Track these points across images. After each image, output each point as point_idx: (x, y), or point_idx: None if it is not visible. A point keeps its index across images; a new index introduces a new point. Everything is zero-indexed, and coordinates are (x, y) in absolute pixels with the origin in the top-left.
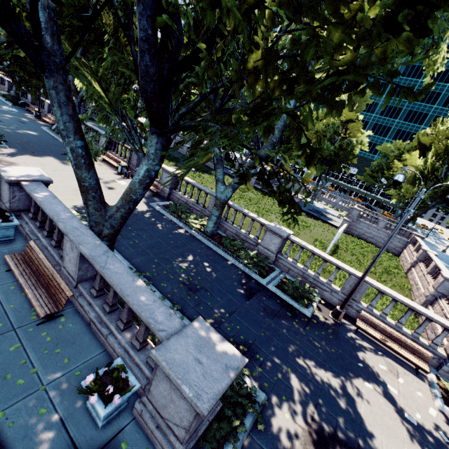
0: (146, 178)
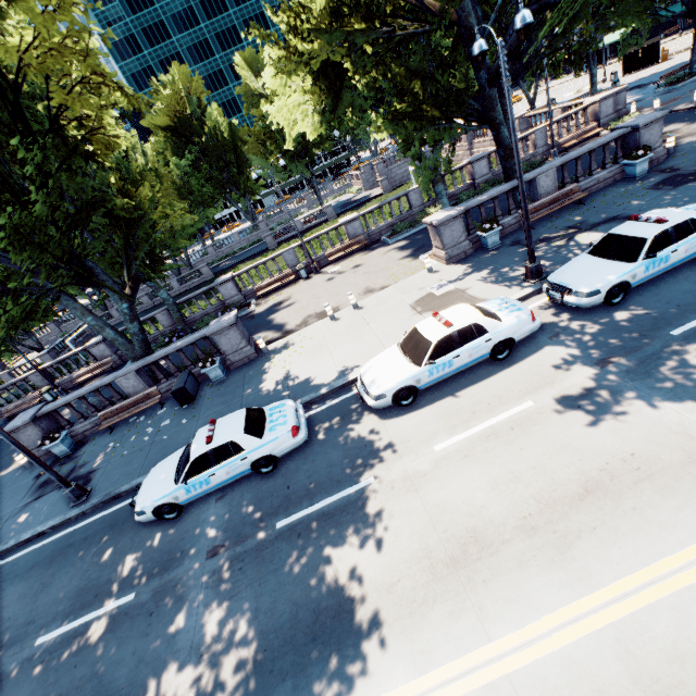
0: None
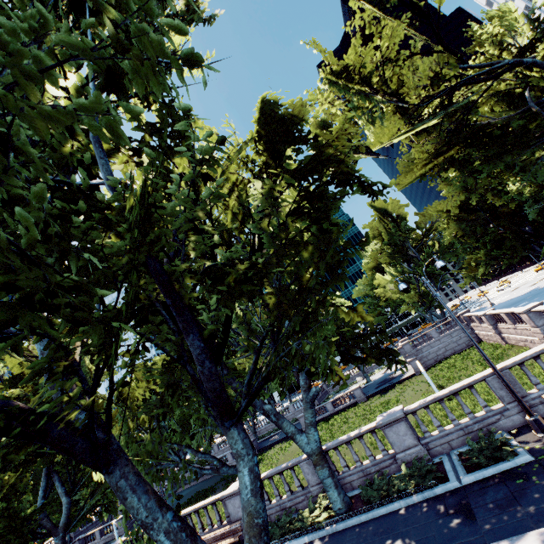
0: (255, 482)
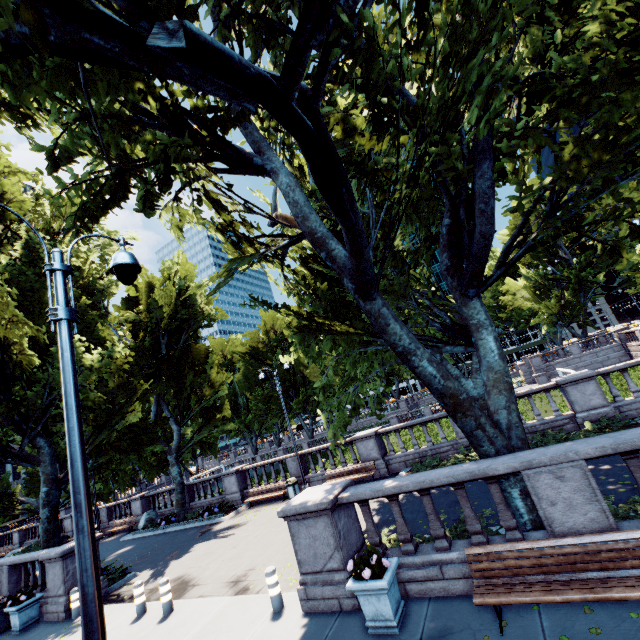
0: (500, 349)
